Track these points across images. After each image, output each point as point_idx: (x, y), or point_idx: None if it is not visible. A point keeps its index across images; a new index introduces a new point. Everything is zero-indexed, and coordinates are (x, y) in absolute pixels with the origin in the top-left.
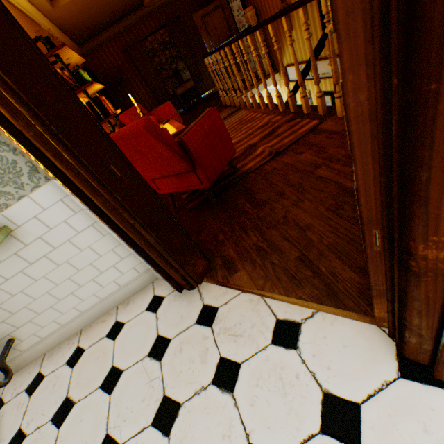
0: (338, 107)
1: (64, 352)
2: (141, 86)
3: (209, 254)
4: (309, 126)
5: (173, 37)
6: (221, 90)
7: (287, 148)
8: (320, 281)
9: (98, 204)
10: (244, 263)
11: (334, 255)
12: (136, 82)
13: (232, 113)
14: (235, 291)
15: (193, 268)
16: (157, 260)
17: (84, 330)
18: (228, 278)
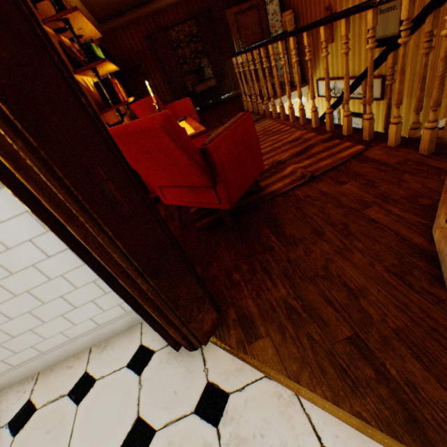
0: (391, 134)
1: (9, 404)
2: (159, 76)
3: (220, 299)
4: (351, 151)
5: (201, 31)
6: (246, 94)
7: (324, 173)
8: (389, 392)
9: (76, 235)
10: (269, 326)
11: (407, 350)
12: (154, 72)
13: (255, 120)
14: (255, 372)
15: (199, 325)
16: (153, 314)
17: (43, 375)
18: (245, 346)
